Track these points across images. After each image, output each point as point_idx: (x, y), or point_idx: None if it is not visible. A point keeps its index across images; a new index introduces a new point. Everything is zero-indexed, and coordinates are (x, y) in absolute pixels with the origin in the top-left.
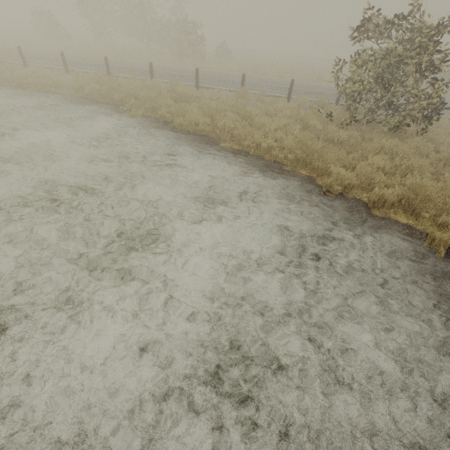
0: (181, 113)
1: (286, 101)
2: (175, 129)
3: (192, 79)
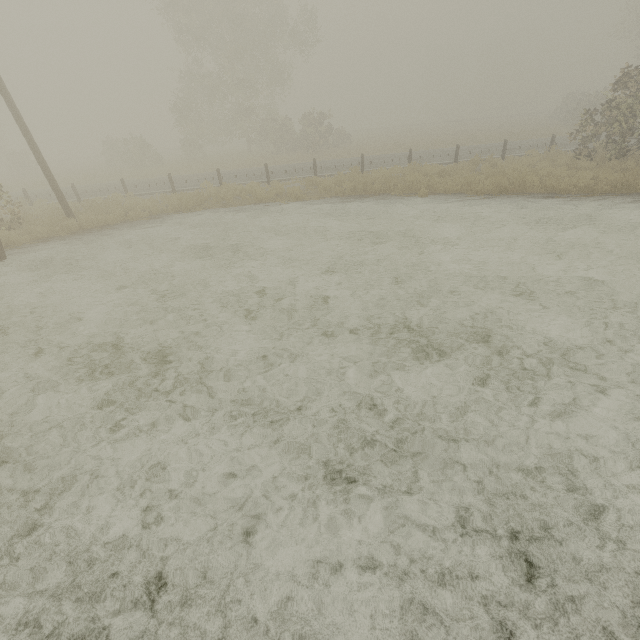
0: (467, 183)
1: (501, 161)
2: (475, 195)
3: (385, 163)
